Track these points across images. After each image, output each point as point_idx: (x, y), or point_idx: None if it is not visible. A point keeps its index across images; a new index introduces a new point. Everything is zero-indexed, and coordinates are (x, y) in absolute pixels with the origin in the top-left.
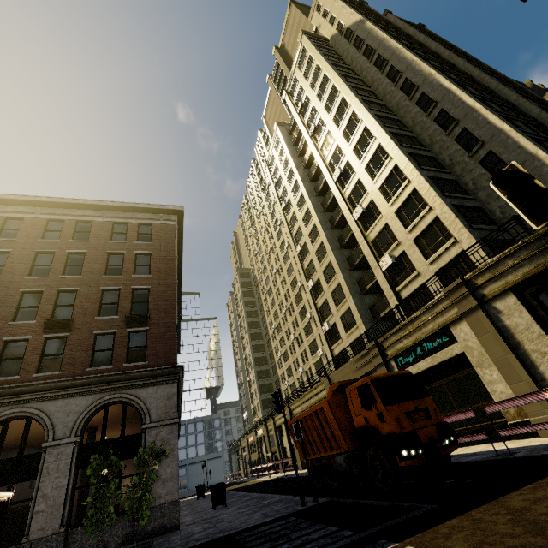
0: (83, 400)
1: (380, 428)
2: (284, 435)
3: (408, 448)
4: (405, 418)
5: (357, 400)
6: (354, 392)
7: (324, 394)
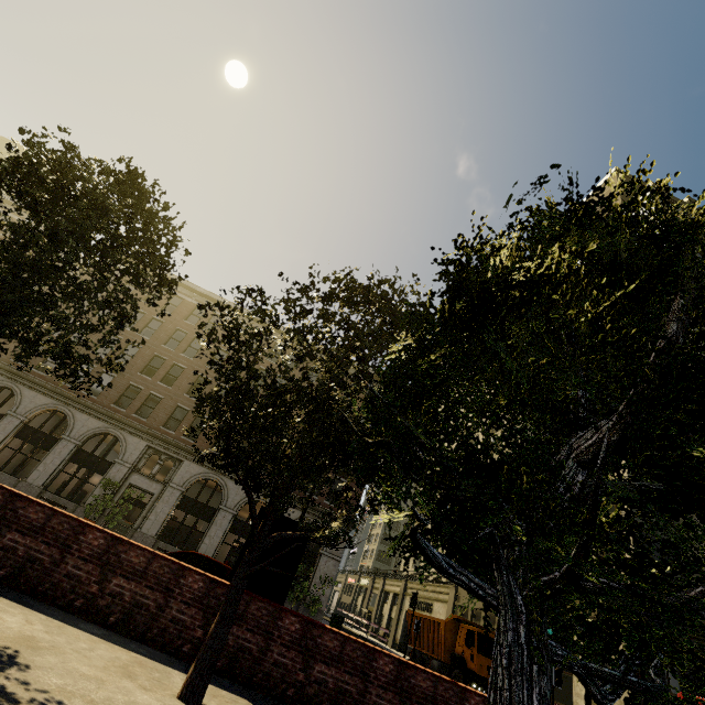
0: (296, 512)
1: (468, 663)
2: (388, 603)
3: (477, 684)
4: (486, 668)
5: (464, 636)
6: (464, 630)
7: (446, 598)
